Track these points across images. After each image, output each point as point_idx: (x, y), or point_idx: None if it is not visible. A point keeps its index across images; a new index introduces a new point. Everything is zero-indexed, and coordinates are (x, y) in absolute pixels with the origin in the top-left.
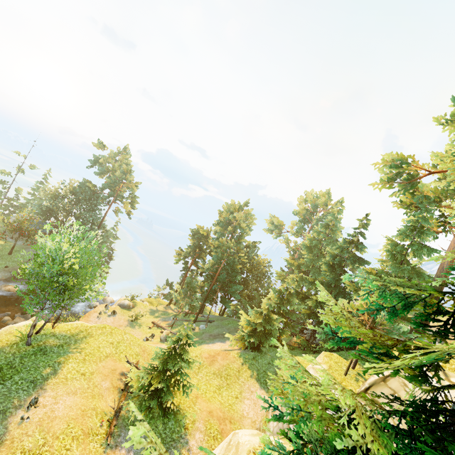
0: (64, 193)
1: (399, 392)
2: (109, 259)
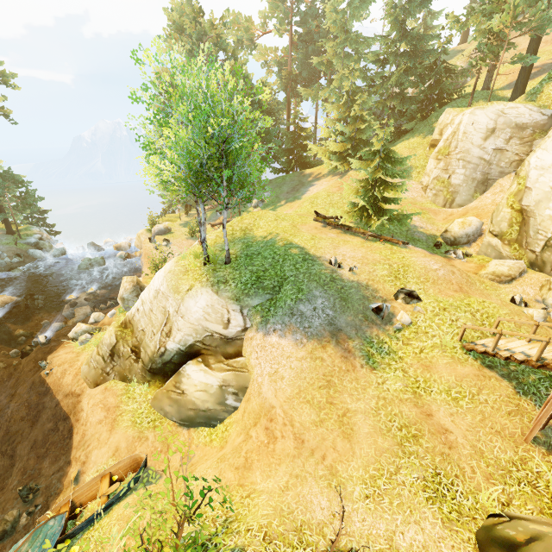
0: None
1: None
2: (42, 214)
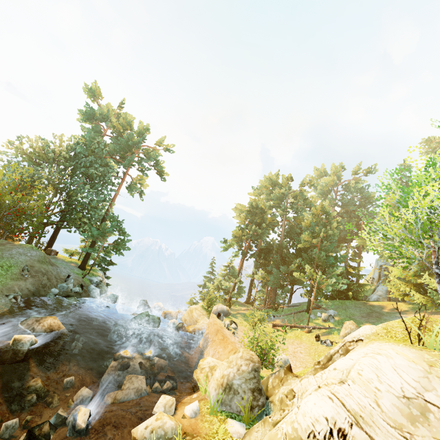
0: (57, 151)
1: None
2: (109, 264)
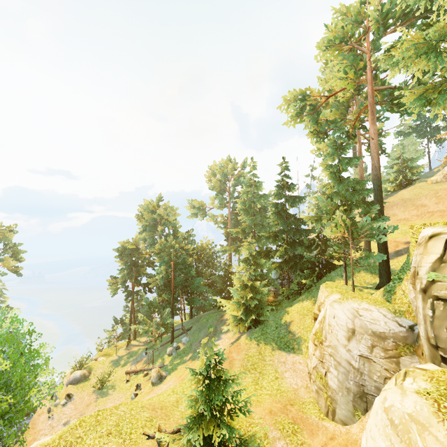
0: None
1: None
2: None
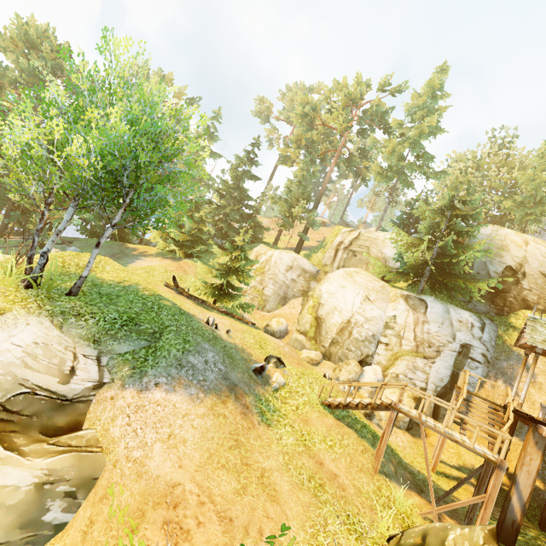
0: None
1: (369, 240)
2: None
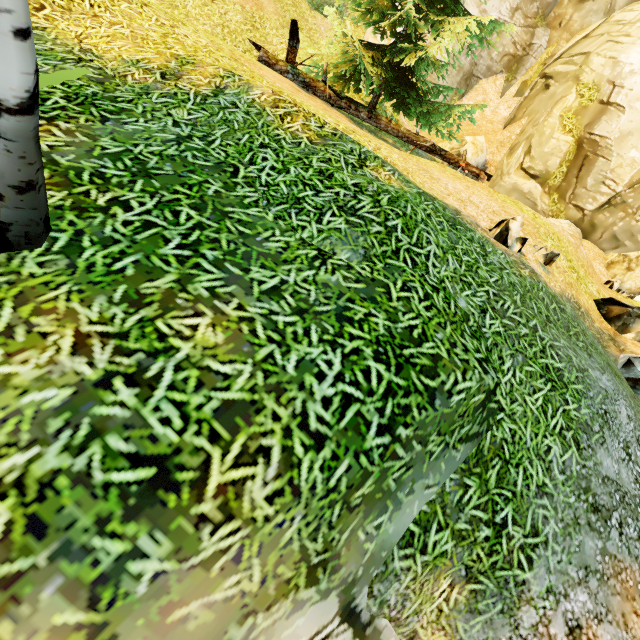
0: None
1: None
2: None
